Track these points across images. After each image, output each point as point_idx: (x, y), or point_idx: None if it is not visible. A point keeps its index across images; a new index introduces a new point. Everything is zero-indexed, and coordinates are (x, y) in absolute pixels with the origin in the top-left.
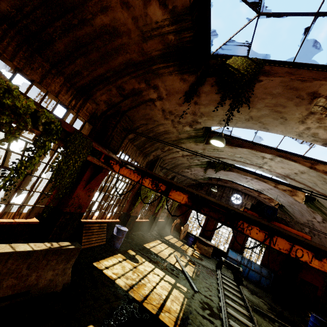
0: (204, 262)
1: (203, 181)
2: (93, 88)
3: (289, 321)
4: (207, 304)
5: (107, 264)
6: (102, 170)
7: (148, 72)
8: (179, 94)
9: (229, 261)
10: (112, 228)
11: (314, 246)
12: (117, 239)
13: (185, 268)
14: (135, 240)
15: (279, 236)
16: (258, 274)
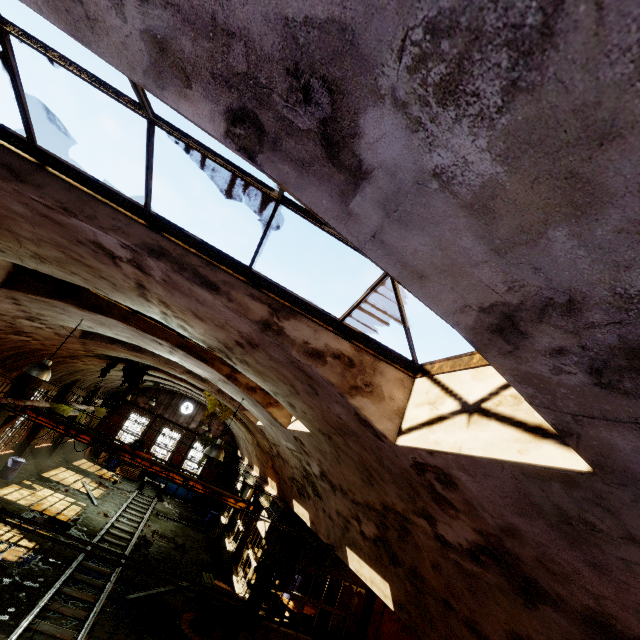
0: (123, 485)
1: (147, 386)
2: (24, 366)
3: (190, 520)
4: (104, 512)
5: (5, 493)
6: (17, 417)
7: (74, 357)
8: (100, 361)
9: (158, 481)
10: (2, 461)
11: (151, 461)
12: (12, 471)
13: (93, 491)
14: (29, 470)
15: (138, 457)
16: (187, 489)
